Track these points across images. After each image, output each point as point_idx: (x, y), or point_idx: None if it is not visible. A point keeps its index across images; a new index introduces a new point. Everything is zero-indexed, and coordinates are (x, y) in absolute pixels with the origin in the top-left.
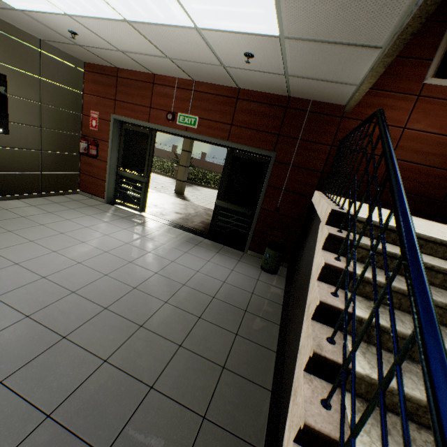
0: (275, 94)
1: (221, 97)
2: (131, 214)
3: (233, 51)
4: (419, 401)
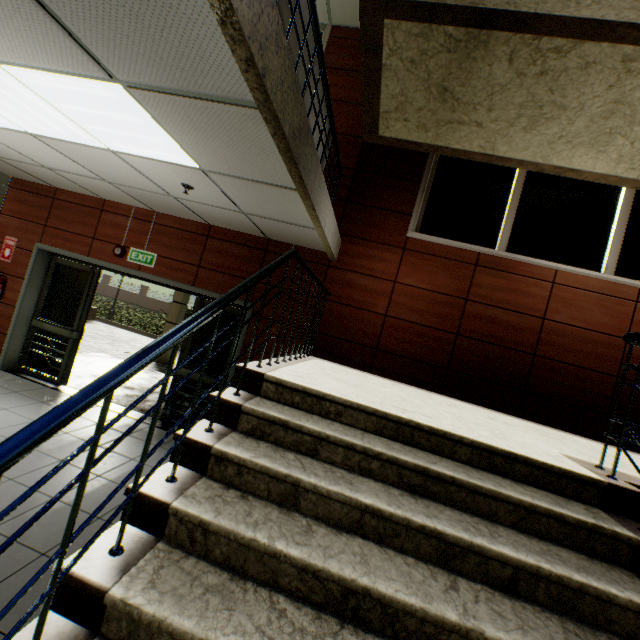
0: (253, 235)
1: (188, 233)
2: (38, 386)
3: (169, 180)
4: (184, 635)
